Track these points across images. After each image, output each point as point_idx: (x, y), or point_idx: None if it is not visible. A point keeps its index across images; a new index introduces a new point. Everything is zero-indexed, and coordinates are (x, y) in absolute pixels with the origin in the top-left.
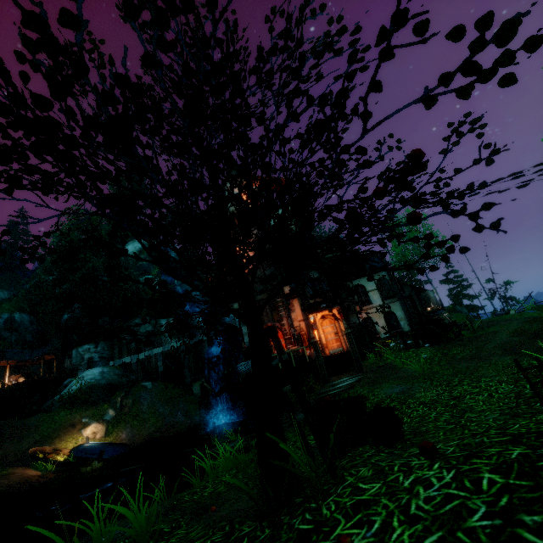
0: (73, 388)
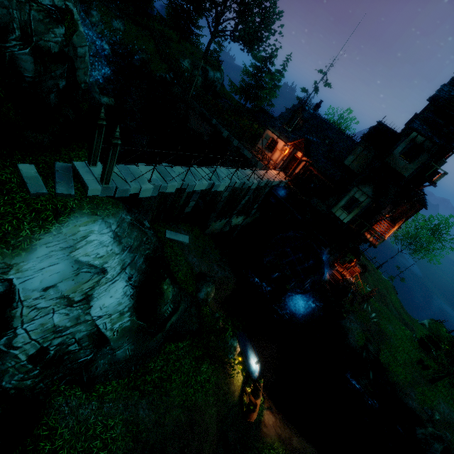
0: (107, 308)
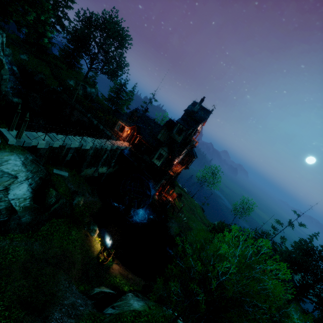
0: (17, 195)
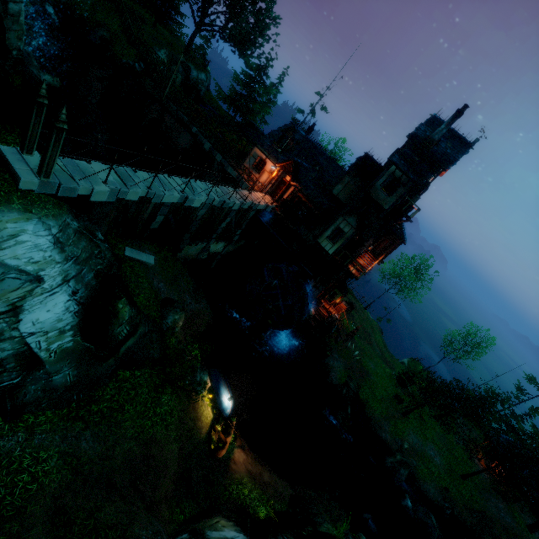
0: (42, 324)
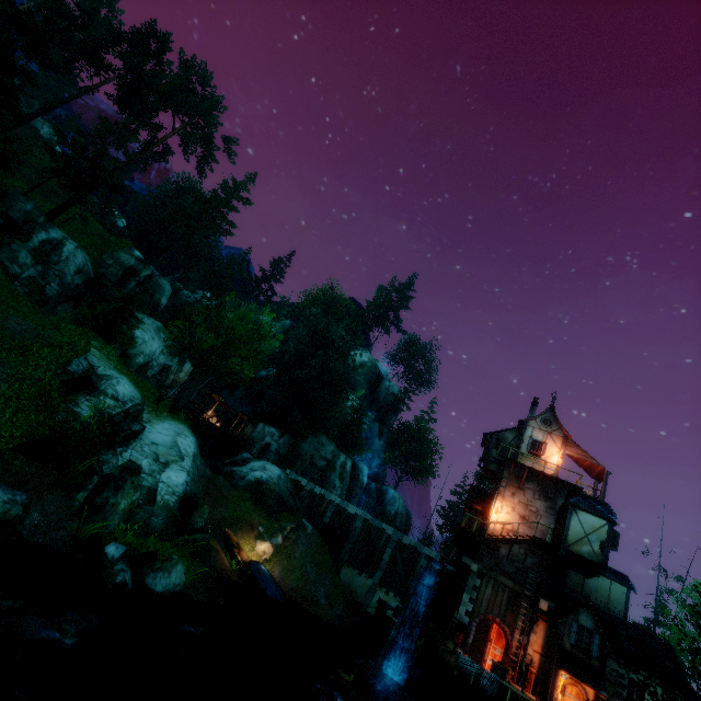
0: (255, 474)
